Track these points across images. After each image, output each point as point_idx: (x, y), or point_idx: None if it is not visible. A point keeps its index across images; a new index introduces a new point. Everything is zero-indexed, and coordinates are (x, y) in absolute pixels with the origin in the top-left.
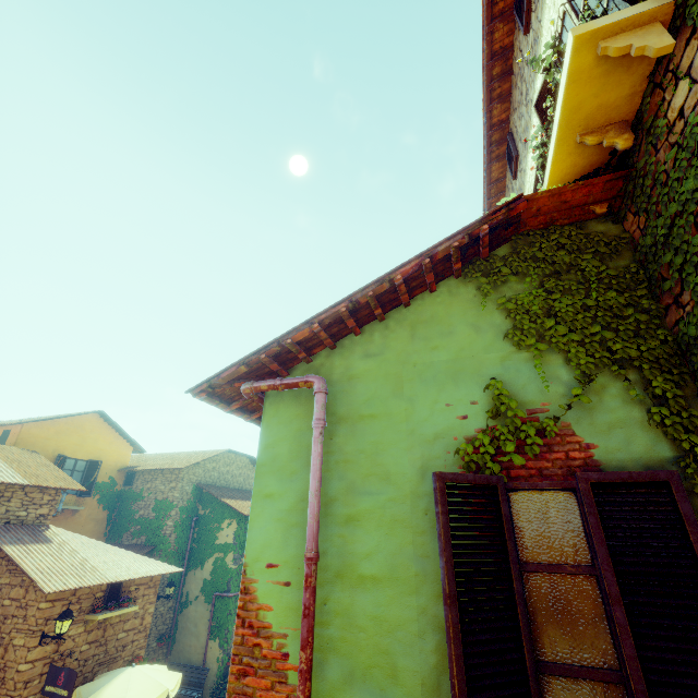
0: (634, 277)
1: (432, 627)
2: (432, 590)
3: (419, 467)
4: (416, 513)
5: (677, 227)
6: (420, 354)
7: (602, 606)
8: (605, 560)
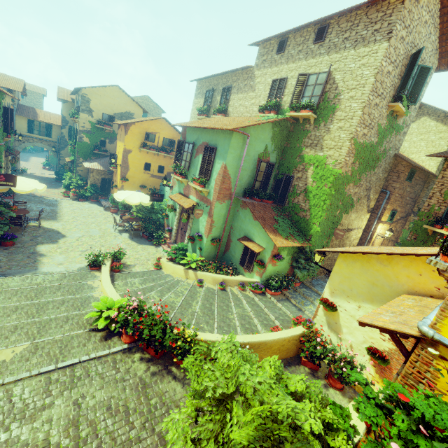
0: (286, 136)
1: (248, 176)
2: (249, 172)
3: (253, 155)
4: (251, 162)
5: (295, 138)
6: (260, 135)
7: (263, 175)
8: (266, 171)
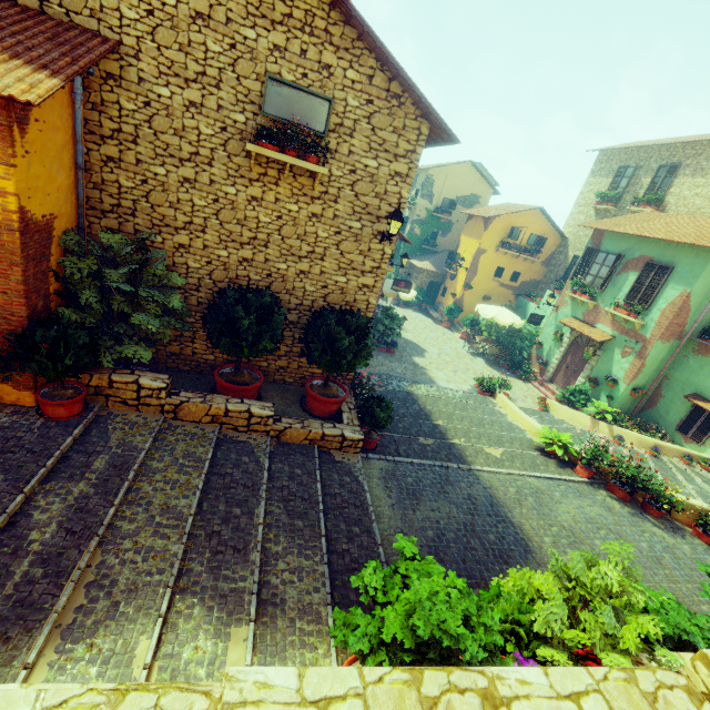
0: None
1: None
2: None
3: None
4: None
5: None
6: None
7: None
8: None
